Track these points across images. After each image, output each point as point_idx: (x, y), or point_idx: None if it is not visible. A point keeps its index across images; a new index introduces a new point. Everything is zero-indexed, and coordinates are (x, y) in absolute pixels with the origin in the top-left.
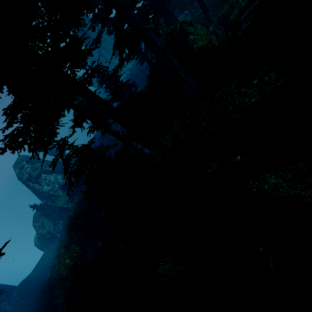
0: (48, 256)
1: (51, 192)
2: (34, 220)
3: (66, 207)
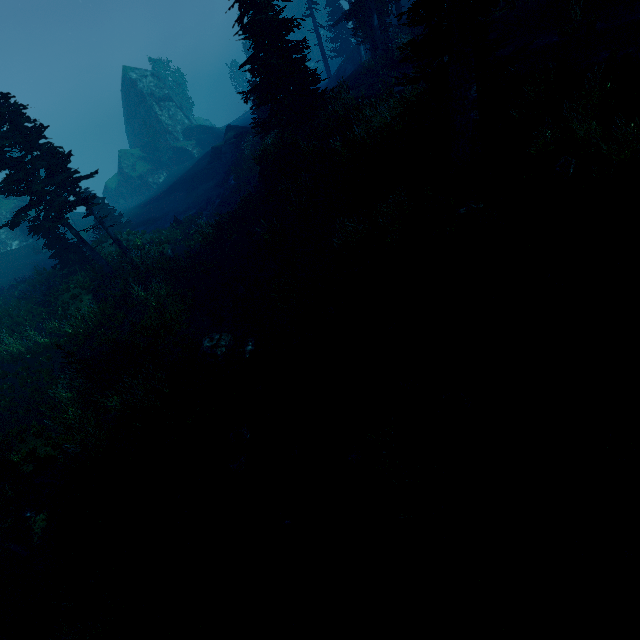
0: (126, 205)
1: (170, 129)
2: (123, 156)
3: (190, 150)
